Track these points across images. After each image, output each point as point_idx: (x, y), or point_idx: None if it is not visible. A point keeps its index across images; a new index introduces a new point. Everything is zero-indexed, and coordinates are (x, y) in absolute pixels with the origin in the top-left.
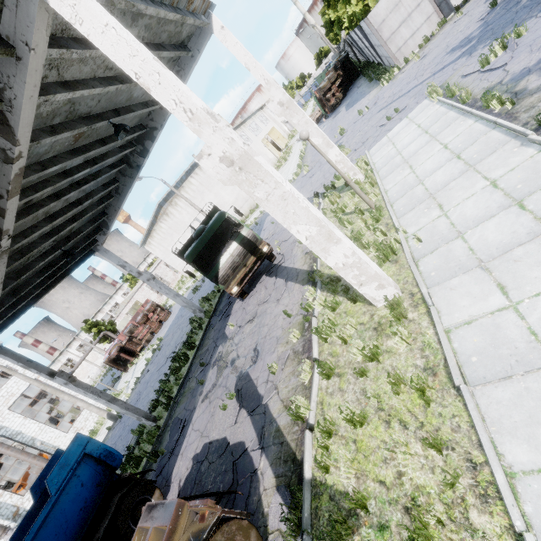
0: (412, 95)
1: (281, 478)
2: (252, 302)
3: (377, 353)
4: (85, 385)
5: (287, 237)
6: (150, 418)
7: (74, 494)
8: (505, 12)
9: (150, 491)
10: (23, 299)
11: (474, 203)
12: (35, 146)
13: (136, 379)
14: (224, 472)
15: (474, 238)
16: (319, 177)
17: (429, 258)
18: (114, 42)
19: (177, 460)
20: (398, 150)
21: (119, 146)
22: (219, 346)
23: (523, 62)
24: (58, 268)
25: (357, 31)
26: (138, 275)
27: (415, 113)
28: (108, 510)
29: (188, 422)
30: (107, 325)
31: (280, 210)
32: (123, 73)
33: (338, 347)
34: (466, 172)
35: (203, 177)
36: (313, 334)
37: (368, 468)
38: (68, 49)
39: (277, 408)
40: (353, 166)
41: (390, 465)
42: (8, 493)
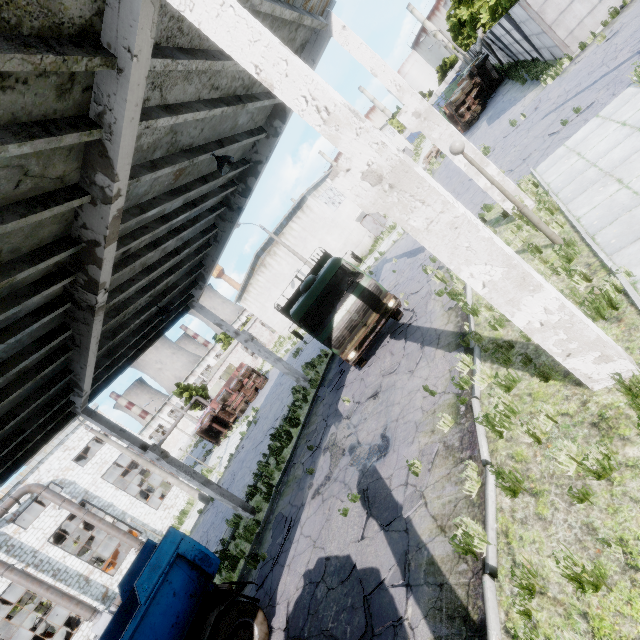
0: (602, 86)
1: None
2: (373, 371)
3: (609, 467)
4: (178, 463)
5: (417, 288)
6: (247, 508)
7: (165, 605)
8: None
9: (251, 612)
10: (118, 361)
11: None
12: (135, 186)
13: (230, 455)
14: (351, 609)
15: None
16: None
17: None
18: (231, 27)
19: (283, 572)
20: (590, 161)
21: (220, 186)
22: (331, 425)
23: None
24: (153, 326)
25: (505, 22)
26: (235, 336)
27: (612, 108)
28: (203, 631)
29: (296, 522)
30: (199, 389)
31: (446, 244)
32: (229, 95)
33: (524, 448)
34: None
35: (306, 221)
36: (476, 423)
37: None
38: (174, 59)
39: (427, 528)
40: (518, 189)
41: None
42: (99, 570)
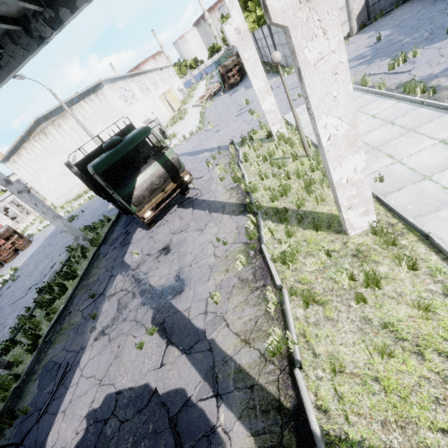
0: None
1: (263, 435)
2: (162, 231)
3: (374, 279)
4: None
5: (200, 175)
6: (1, 364)
7: None
8: (391, 44)
9: None
10: None
11: (429, 154)
12: None
13: None
14: (154, 435)
15: (445, 180)
16: (228, 131)
17: (398, 194)
18: None
19: (56, 421)
20: None
21: None
22: (117, 275)
23: (427, 71)
24: None
25: (265, 29)
26: (5, 184)
27: None
28: None
29: (73, 366)
30: None
31: (322, 87)
32: None
33: (308, 274)
34: (407, 134)
35: (98, 106)
36: (269, 260)
37: (415, 413)
38: None
39: (231, 343)
40: (282, 120)
41: (447, 407)
42: None
